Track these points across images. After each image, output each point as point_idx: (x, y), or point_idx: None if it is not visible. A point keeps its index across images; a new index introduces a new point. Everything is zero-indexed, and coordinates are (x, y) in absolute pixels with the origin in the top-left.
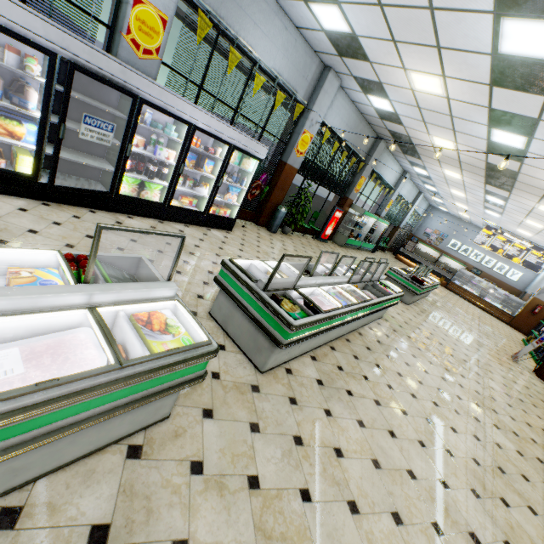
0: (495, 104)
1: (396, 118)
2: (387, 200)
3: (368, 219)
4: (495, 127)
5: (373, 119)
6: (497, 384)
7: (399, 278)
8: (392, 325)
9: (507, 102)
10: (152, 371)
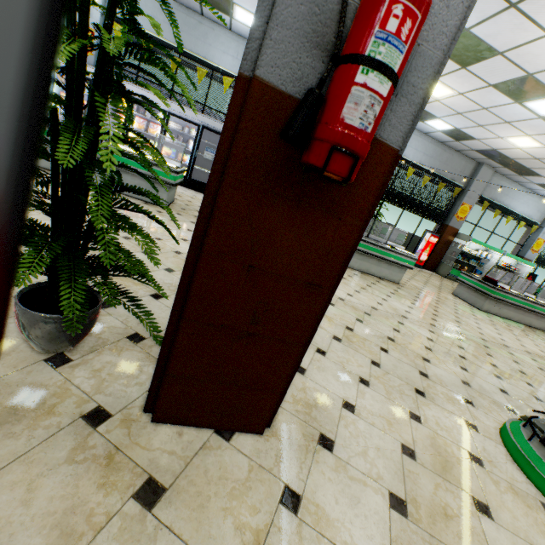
0: (489, 81)
1: (463, 134)
2: (532, 238)
3: (491, 254)
4: (521, 100)
5: (454, 144)
6: (538, 364)
7: (470, 281)
8: (402, 288)
9: (491, 73)
10: (150, 162)
